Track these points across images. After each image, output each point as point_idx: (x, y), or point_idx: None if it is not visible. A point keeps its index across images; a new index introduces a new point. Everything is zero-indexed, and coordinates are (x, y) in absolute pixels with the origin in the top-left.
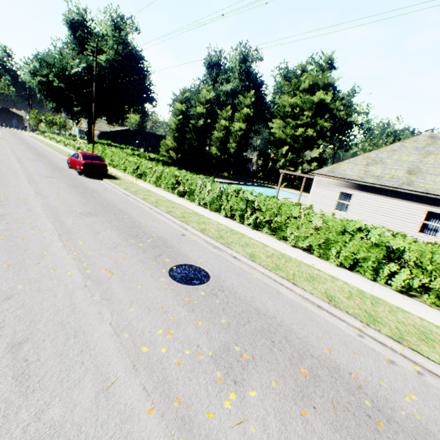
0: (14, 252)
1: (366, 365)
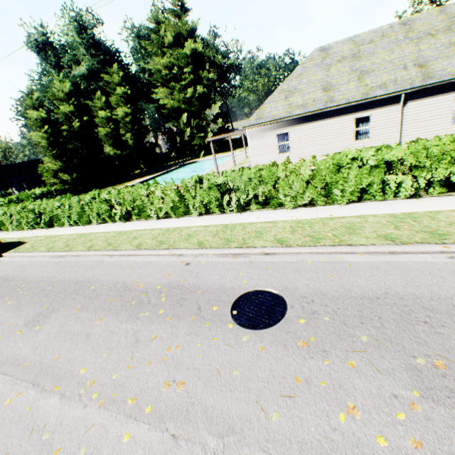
0: None
1: None
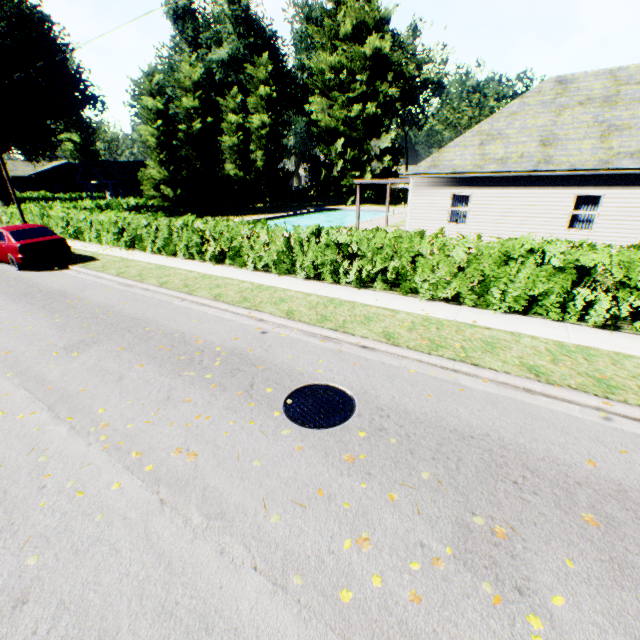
0: None
1: None
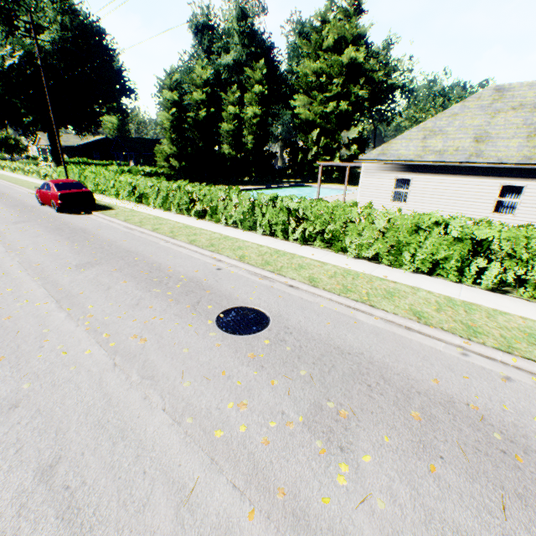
0: (2, 339)
1: (481, 389)
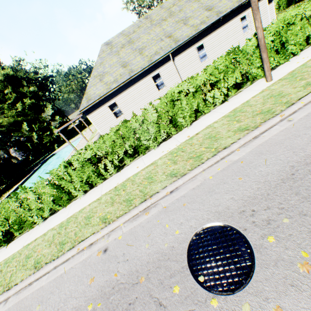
0: None
1: None
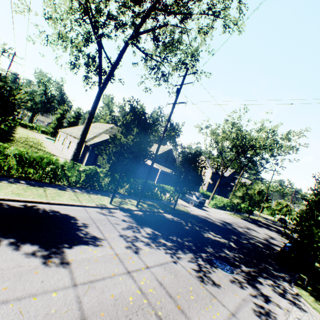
0: None
1: None
